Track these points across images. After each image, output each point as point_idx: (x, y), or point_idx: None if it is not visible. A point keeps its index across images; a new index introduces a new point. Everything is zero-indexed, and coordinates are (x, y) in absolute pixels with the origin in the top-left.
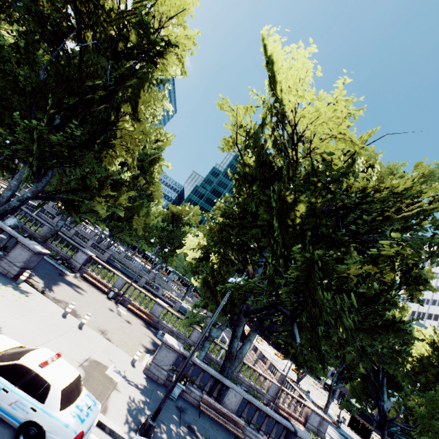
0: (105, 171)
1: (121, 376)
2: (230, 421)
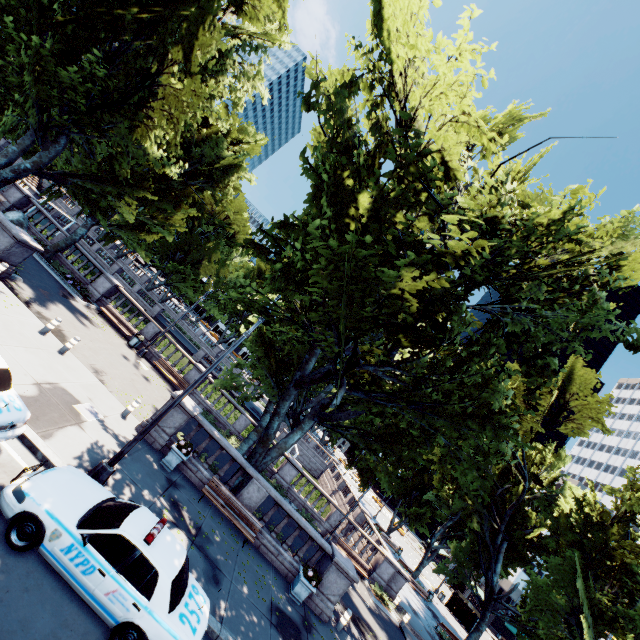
0: (145, 156)
1: (97, 418)
2: (242, 519)
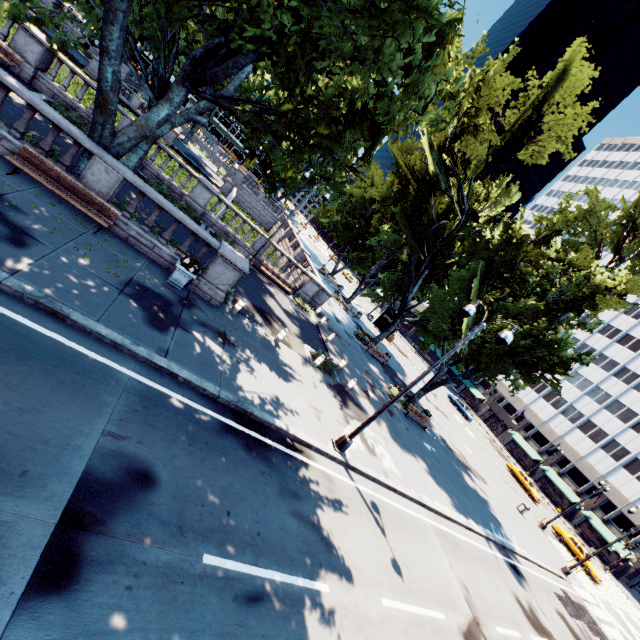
0: None
1: None
2: (89, 204)
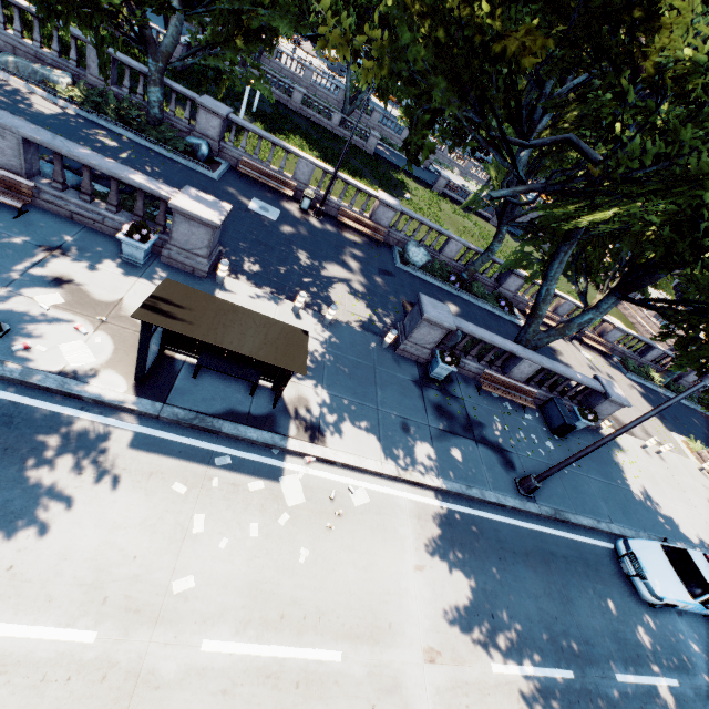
0: None
1: None
2: None
